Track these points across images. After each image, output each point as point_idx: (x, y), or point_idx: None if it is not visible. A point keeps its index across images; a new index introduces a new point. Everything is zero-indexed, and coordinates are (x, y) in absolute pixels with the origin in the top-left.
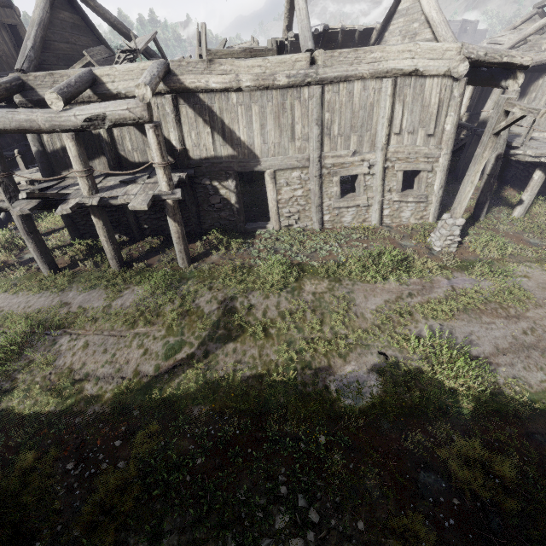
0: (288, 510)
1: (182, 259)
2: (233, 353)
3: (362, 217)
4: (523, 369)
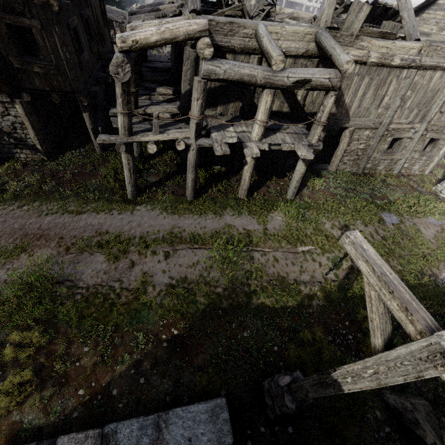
0: None
1: (293, 193)
2: None
3: (389, 167)
4: None
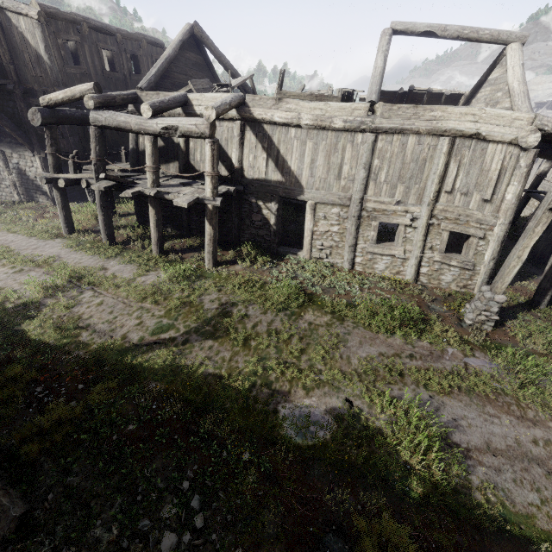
0: (179, 504)
1: (209, 260)
2: (207, 349)
3: (396, 269)
4: (510, 480)
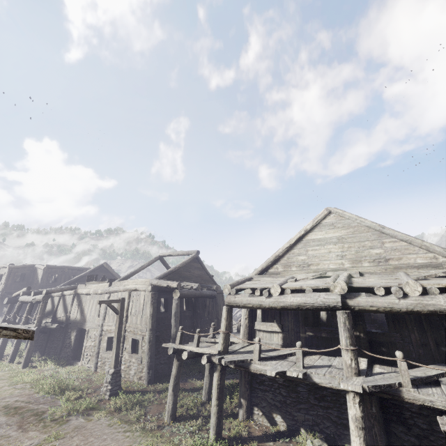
0: None
1: (22, 363)
2: None
3: None
4: None
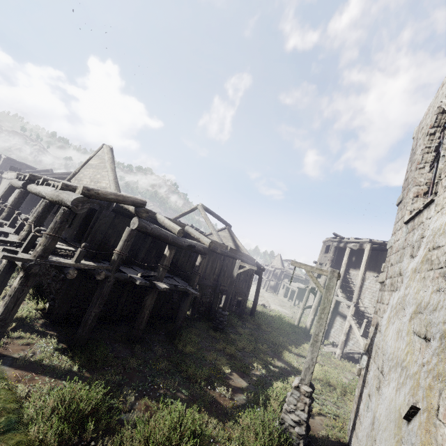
0: None
1: None
2: None
3: None
4: None
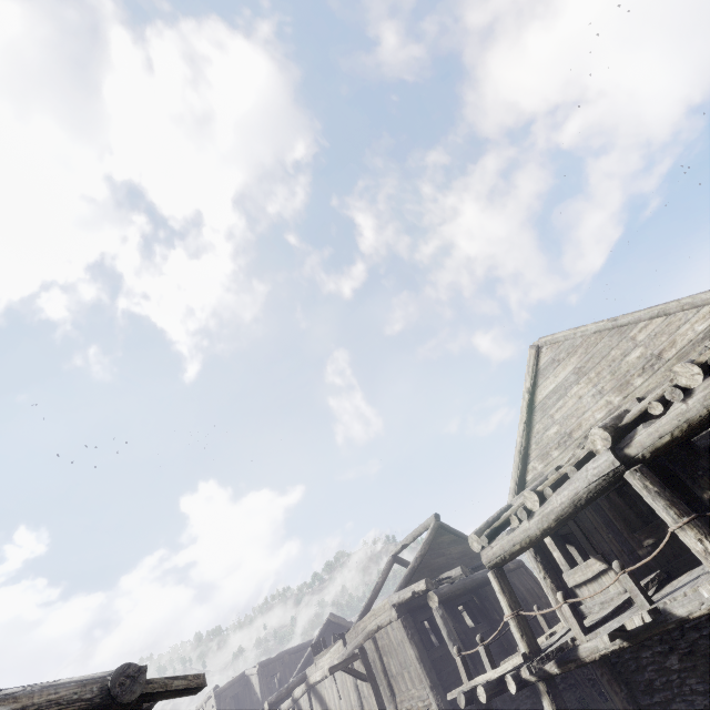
0: None
1: None
2: None
3: None
4: None
